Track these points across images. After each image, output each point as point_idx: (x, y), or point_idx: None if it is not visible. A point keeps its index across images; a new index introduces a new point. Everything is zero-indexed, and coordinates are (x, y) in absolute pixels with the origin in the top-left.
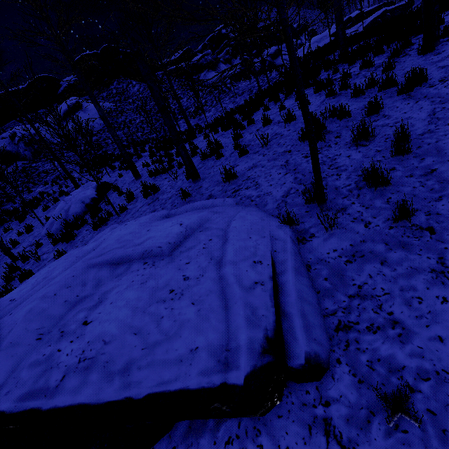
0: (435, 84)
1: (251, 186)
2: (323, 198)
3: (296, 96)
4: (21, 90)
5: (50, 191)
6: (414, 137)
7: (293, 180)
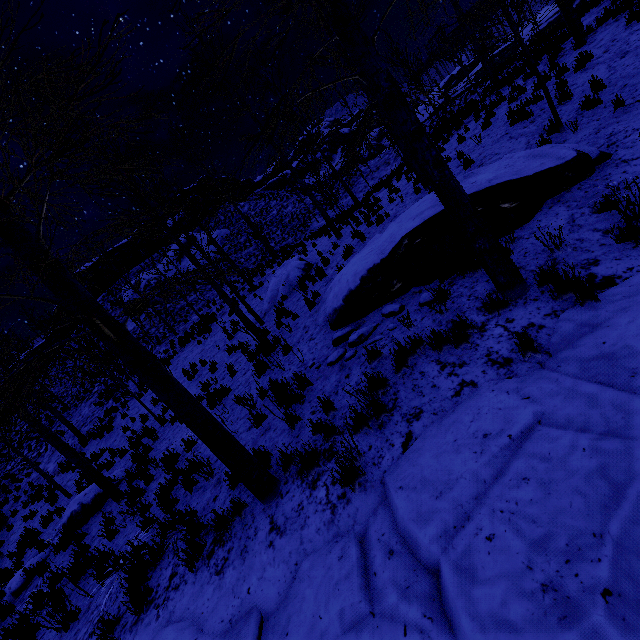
0: (600, 56)
1: (492, 157)
2: (561, 123)
3: (475, 118)
4: (126, 243)
5: (212, 311)
6: (603, 81)
7: (526, 138)
